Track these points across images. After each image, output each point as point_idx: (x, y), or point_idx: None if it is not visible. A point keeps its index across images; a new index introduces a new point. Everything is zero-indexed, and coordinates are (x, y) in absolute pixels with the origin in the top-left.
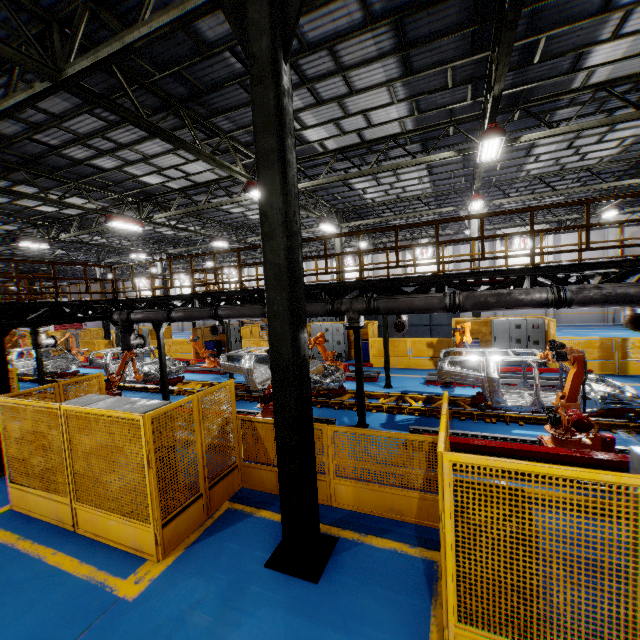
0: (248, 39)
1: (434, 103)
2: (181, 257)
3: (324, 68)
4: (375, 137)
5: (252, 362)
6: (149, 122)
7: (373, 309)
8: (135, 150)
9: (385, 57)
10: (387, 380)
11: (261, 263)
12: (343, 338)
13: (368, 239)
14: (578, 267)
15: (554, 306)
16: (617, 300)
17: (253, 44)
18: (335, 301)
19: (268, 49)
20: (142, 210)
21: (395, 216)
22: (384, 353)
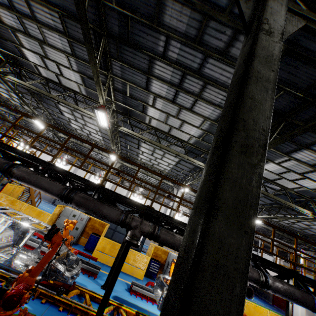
0: (265, 10)
1: (210, 140)
2: (13, 109)
3: (193, 89)
4: (174, 135)
5: (5, 226)
6: (85, 15)
7: (155, 235)
8: (41, 30)
9: (219, 107)
10: (107, 281)
11: (83, 154)
12: (82, 226)
13: (121, 174)
14: (266, 261)
15: (261, 286)
16: (290, 296)
17: (269, 15)
18: (129, 214)
19: (280, 26)
20: (2, 66)
21: (147, 172)
22: (116, 257)
